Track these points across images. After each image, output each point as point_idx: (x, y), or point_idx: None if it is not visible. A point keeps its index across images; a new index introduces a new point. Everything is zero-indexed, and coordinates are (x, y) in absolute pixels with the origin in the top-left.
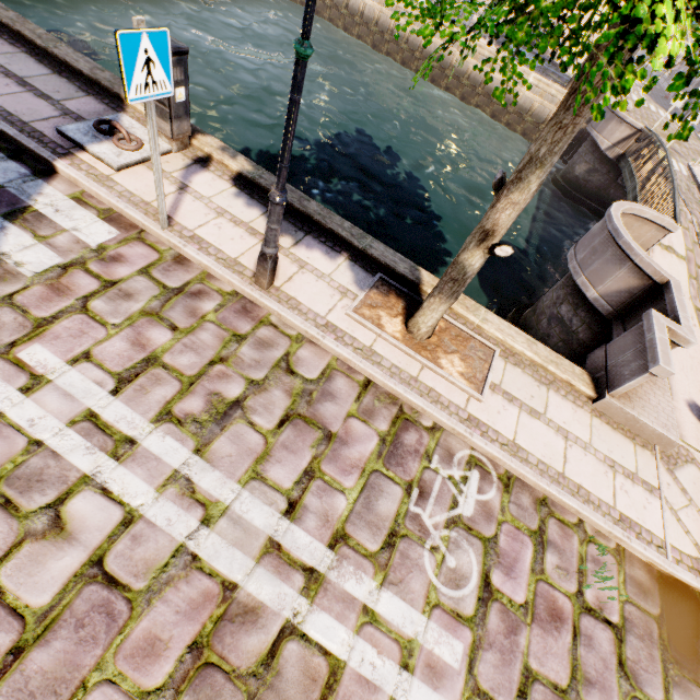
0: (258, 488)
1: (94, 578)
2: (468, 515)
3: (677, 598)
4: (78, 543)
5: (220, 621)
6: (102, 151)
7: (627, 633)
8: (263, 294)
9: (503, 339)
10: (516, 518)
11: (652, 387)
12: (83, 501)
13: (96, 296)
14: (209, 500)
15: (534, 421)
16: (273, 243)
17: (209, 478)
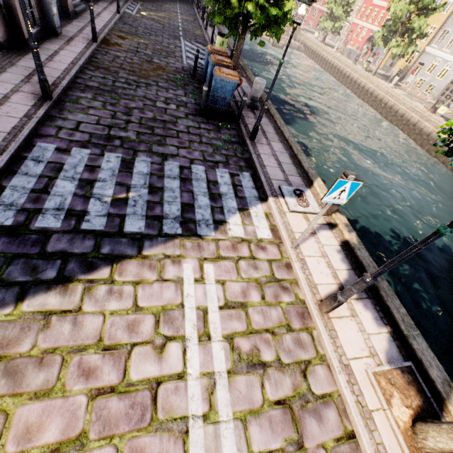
0: (239, 429)
1: (152, 388)
2: None
3: None
4: (160, 364)
5: None
6: (290, 201)
7: None
8: (318, 314)
9: None
10: None
11: None
12: (176, 347)
13: (244, 259)
14: (214, 406)
15: None
16: (346, 296)
17: (223, 393)
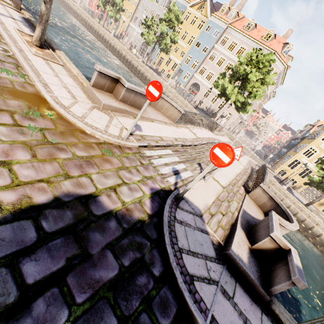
0: None
1: None
2: None
3: (37, 98)
4: None
5: None
6: None
7: None
8: None
9: (70, 67)
10: None
11: (116, 102)
12: None
13: None
14: None
15: (49, 68)
16: None
17: None
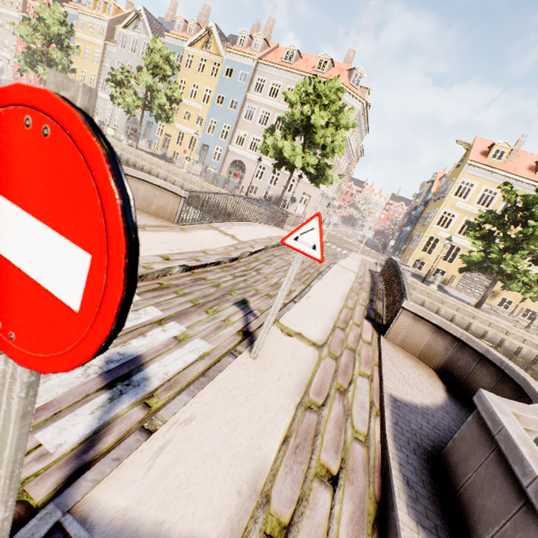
0: None
1: None
2: None
3: None
4: None
5: None
6: None
7: None
8: None
9: None
10: None
11: None
12: None
13: None
14: None
15: None
16: None
17: None
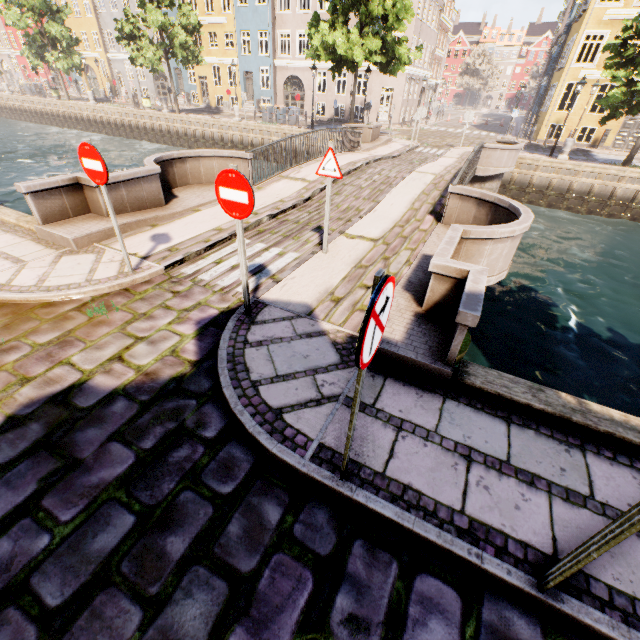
0: None
1: None
2: None
3: None
4: None
5: None
6: None
7: None
8: None
9: (1, 217)
10: None
11: (101, 222)
12: None
13: None
14: None
15: None
16: None
17: None
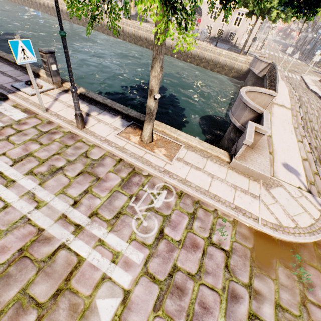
0: (62, 196)
1: None
2: (158, 207)
3: (264, 241)
4: None
5: (33, 242)
6: (26, 90)
7: (232, 254)
8: (79, 131)
9: (187, 142)
10: (182, 208)
11: (259, 156)
12: None
13: (13, 135)
14: (40, 200)
15: (197, 171)
16: (78, 109)
17: (42, 193)
